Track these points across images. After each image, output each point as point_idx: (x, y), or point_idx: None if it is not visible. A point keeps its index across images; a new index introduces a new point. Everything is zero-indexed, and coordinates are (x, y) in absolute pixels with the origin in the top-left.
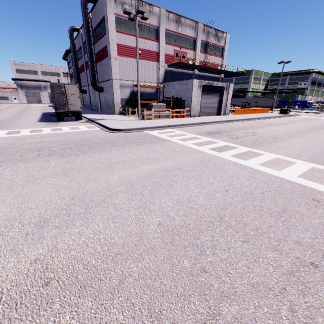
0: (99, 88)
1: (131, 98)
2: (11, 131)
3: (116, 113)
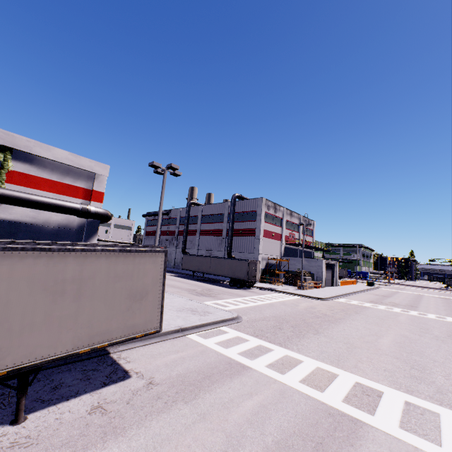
0: (233, 257)
1: (265, 268)
2: (257, 297)
3: (257, 281)
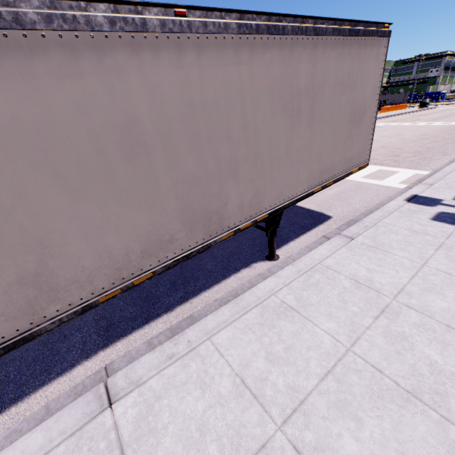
0: None
1: None
2: None
3: None
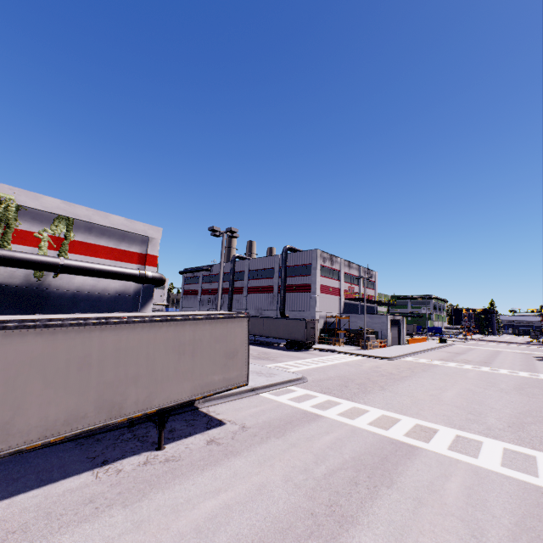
0: (287, 317)
1: (323, 328)
2: (318, 359)
3: (315, 342)
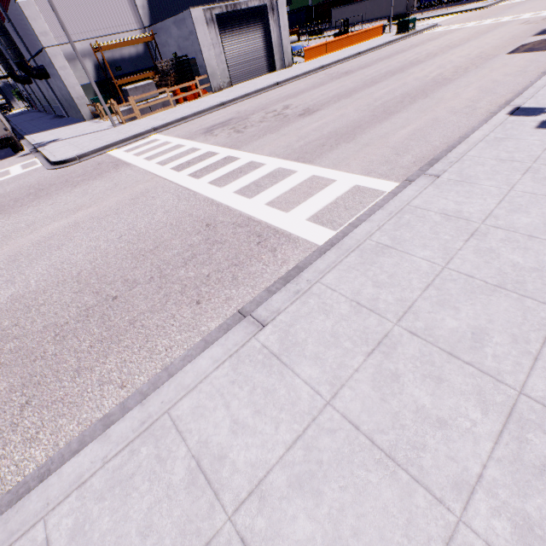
0: (37, 72)
1: (102, 80)
2: None
3: (87, 118)
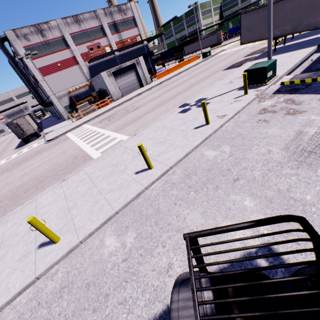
0: (49, 104)
1: (72, 103)
2: None
3: (66, 119)
